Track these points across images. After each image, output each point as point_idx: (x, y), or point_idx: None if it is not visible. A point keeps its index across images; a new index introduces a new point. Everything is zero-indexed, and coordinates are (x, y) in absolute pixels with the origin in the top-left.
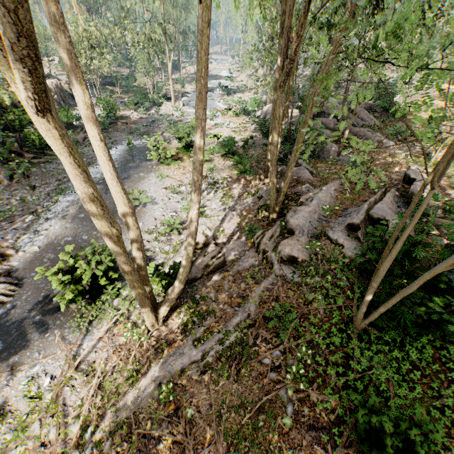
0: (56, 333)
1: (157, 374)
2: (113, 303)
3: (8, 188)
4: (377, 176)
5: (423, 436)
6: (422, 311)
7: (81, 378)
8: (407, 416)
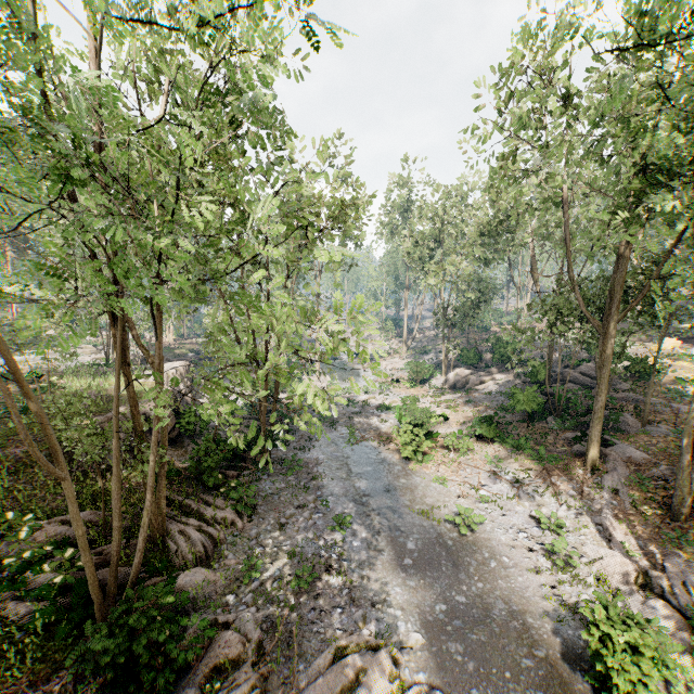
0: None
1: None
2: None
3: (244, 533)
4: None
5: None
6: None
7: None
8: None
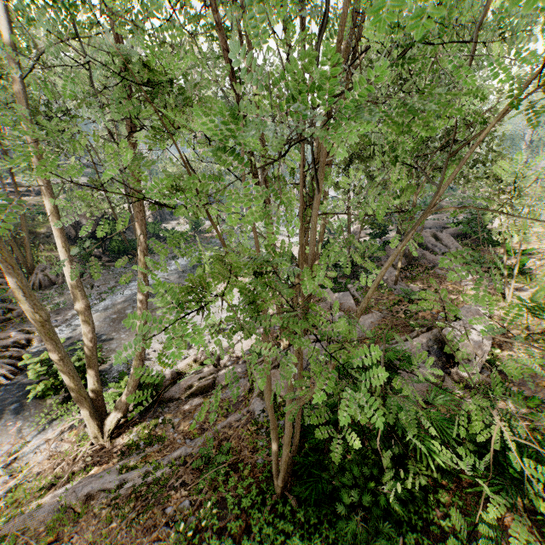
0: (19, 423)
1: (66, 493)
2: None
3: None
4: (429, 313)
5: None
6: (341, 482)
7: (6, 477)
8: None
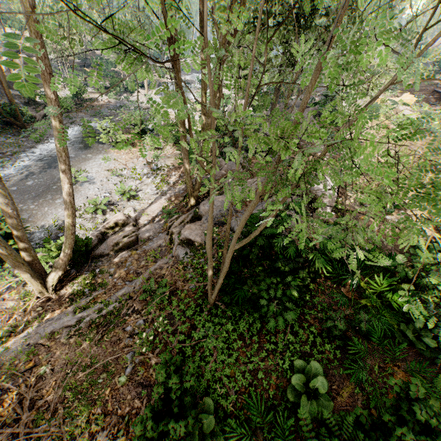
0: None
1: (29, 335)
2: (15, 271)
3: None
4: None
5: (180, 385)
6: (257, 290)
7: None
8: (216, 377)
